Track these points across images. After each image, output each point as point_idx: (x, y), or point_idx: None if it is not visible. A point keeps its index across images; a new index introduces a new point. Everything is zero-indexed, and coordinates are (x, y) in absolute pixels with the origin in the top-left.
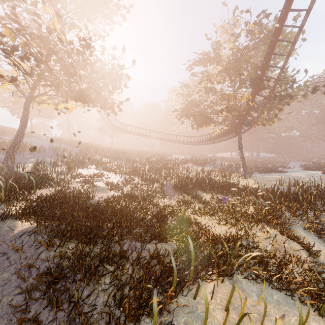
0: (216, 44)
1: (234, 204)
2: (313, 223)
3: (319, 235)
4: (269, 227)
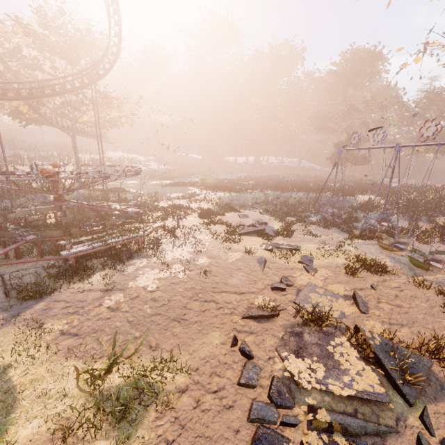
0: None
1: None
2: None
3: None
4: None
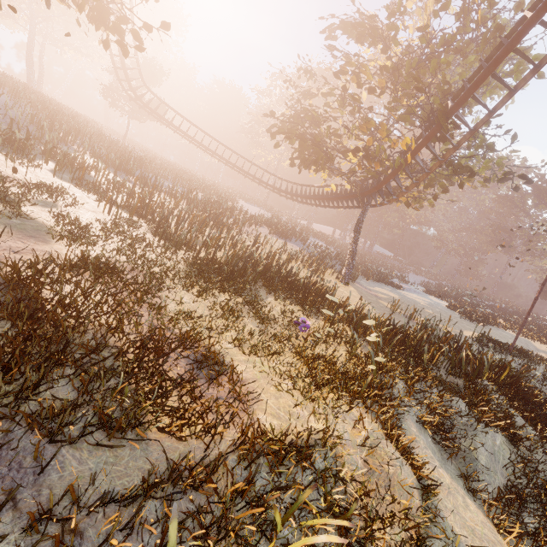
0: (399, 3)
1: (316, 336)
2: (436, 416)
3: (435, 435)
4: (370, 417)
